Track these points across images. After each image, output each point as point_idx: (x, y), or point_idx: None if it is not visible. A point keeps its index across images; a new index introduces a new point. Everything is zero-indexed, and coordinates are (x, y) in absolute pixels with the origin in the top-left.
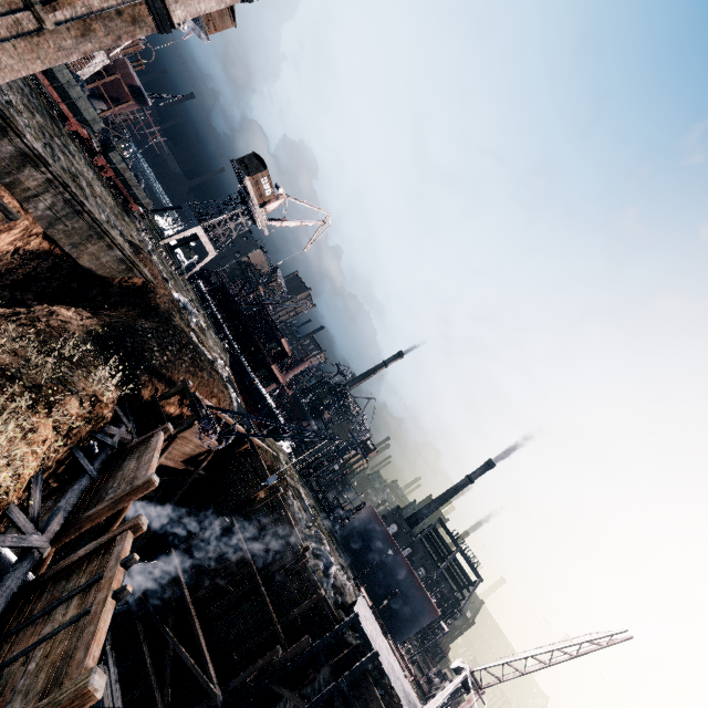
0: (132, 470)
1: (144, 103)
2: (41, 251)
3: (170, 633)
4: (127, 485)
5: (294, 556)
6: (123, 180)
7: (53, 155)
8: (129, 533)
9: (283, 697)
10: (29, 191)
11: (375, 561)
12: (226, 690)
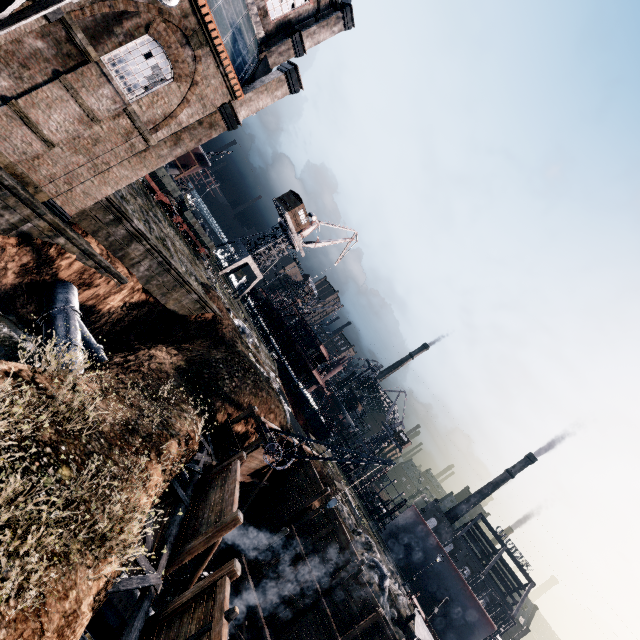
0: (218, 501)
1: (206, 165)
2: (140, 302)
3: (244, 639)
4: (216, 517)
5: (351, 570)
6: (193, 231)
7: (150, 228)
8: (227, 579)
9: None
10: (134, 260)
11: (421, 564)
12: None
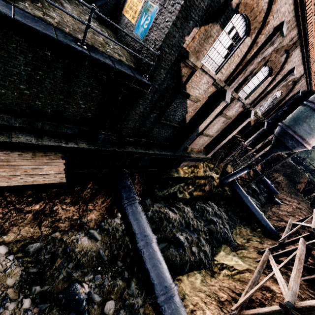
0: None
1: None
2: None
3: None
4: None
5: None
6: None
7: None
8: None
9: None
10: None
11: None
12: None
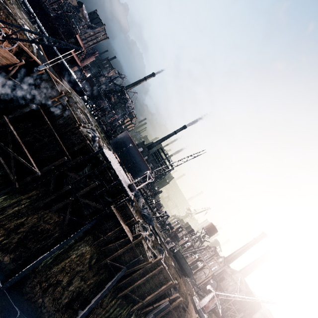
0: None
1: None
2: None
3: (11, 150)
4: None
5: (74, 128)
6: None
7: None
8: None
9: (70, 175)
10: None
11: (127, 152)
12: (42, 171)
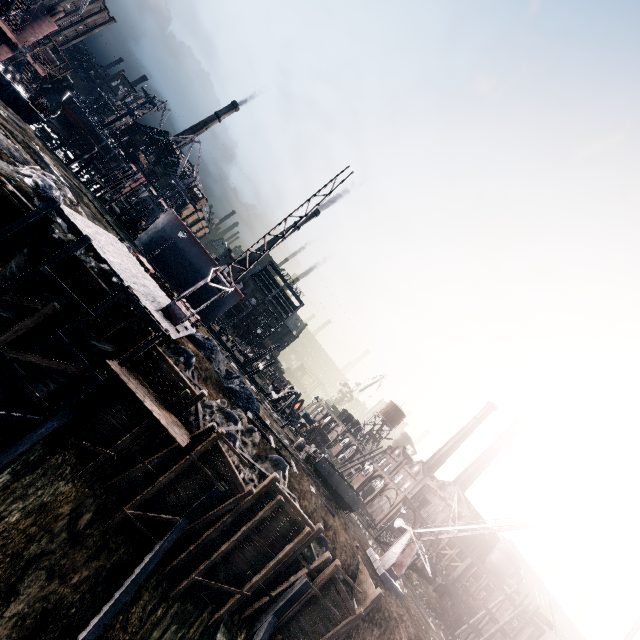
0: None
1: None
2: None
3: None
4: None
5: None
6: None
7: None
8: None
9: None
10: None
11: (180, 261)
12: None
